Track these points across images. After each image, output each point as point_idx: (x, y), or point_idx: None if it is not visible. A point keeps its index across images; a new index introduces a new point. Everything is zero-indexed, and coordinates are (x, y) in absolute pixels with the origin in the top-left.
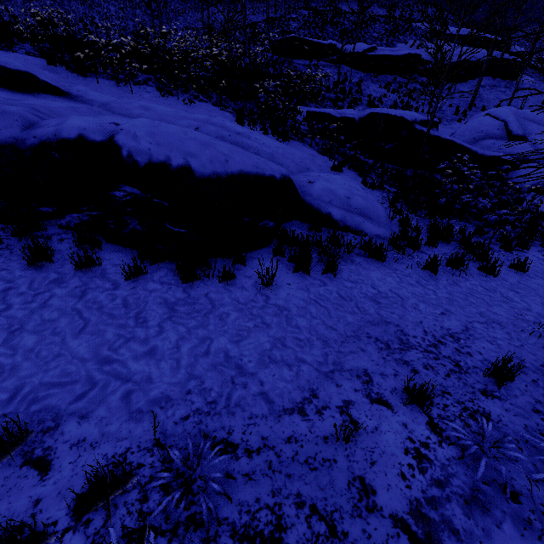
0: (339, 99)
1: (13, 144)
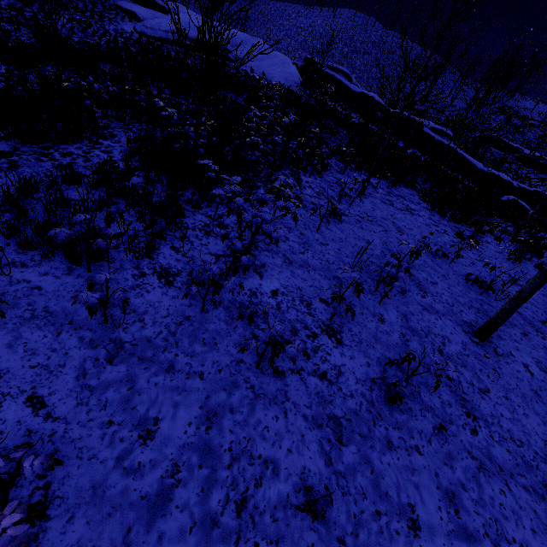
0: (515, 179)
1: (479, 170)
